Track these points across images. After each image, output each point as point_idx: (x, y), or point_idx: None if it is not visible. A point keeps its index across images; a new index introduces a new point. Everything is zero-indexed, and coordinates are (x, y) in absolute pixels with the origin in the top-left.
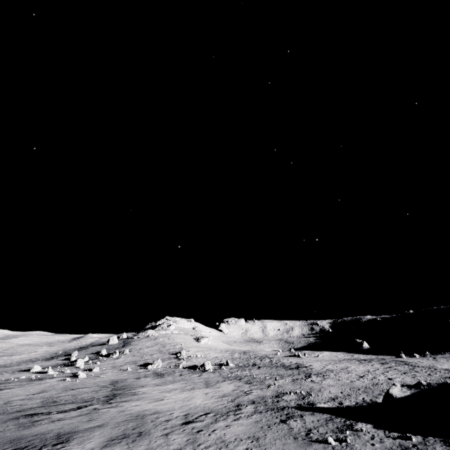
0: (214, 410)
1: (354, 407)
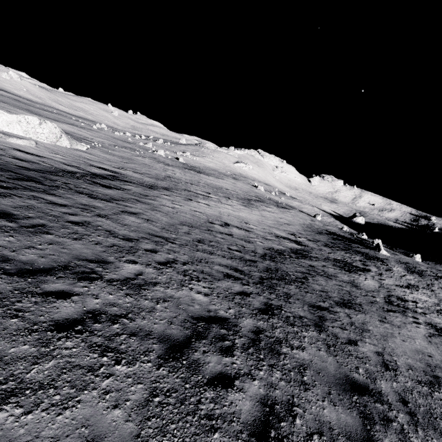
0: None
1: None
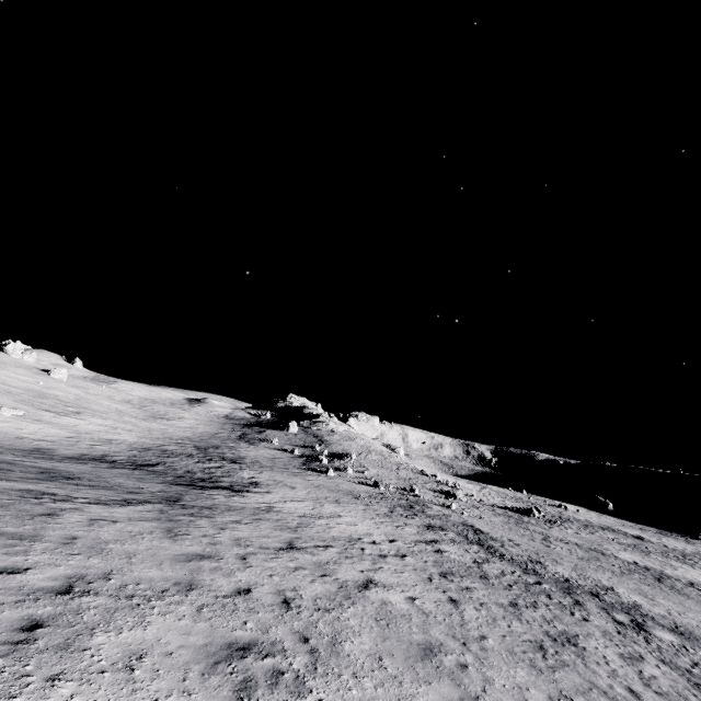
0: None
1: None
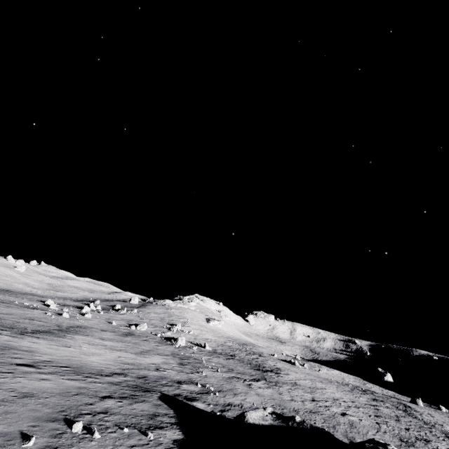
0: (81, 368)
1: (225, 418)
